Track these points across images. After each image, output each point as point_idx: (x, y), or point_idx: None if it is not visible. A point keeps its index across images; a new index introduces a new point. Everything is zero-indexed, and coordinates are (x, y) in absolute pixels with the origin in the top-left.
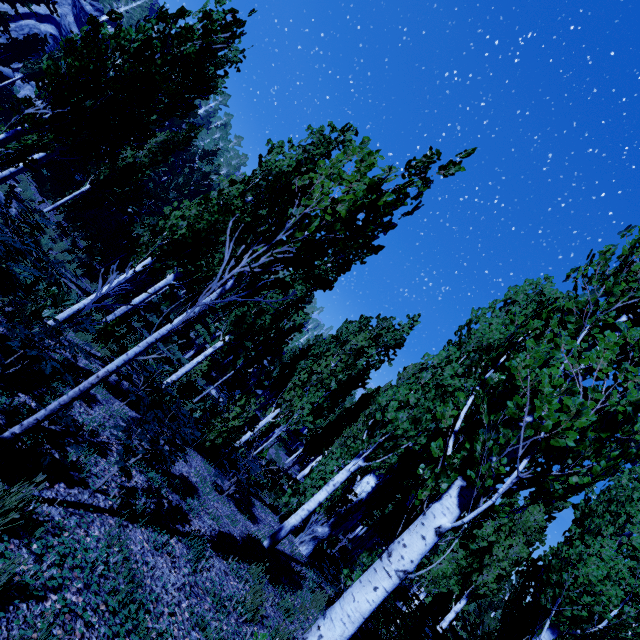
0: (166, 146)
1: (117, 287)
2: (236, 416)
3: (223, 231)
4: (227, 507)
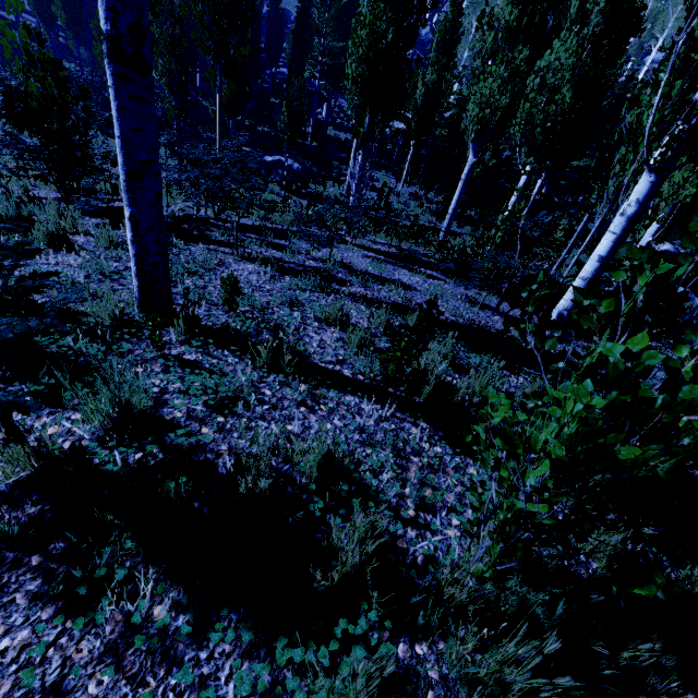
0: (443, 43)
1: (356, 171)
2: (501, 226)
3: (386, 30)
4: (473, 313)
